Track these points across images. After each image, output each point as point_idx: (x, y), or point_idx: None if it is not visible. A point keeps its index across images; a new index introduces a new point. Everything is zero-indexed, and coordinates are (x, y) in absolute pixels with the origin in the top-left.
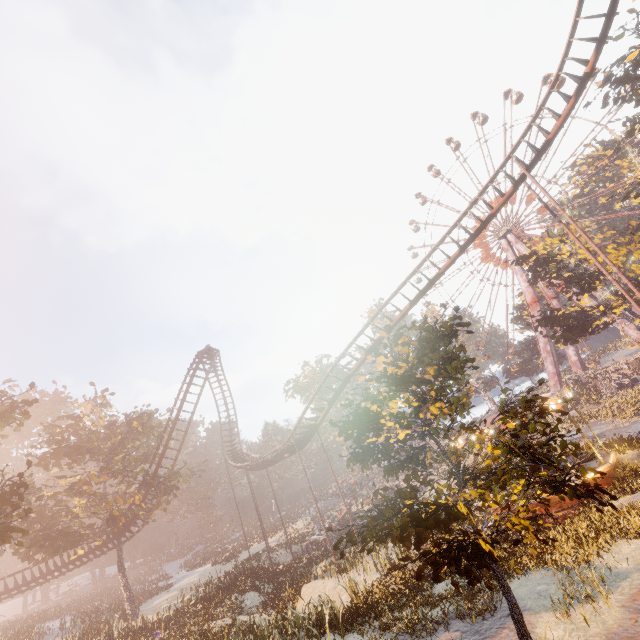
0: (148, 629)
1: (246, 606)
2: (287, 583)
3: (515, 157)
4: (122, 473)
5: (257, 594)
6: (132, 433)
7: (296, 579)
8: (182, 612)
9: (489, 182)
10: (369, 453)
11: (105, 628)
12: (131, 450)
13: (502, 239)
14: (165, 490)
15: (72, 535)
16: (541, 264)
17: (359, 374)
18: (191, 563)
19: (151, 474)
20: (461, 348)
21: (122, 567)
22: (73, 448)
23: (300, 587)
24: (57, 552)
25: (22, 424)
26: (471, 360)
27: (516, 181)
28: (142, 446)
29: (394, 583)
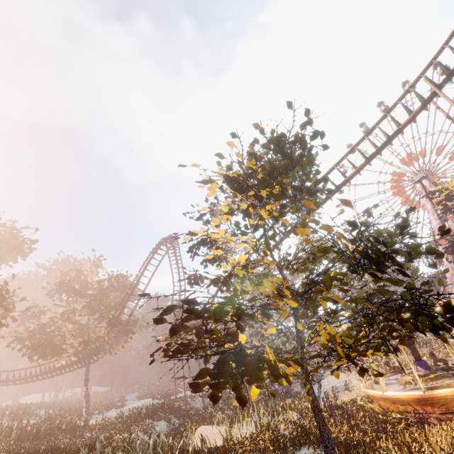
0: (87, 429)
1: (155, 431)
2: (190, 422)
3: (425, 76)
4: (97, 312)
5: (167, 424)
6: (111, 287)
7: (199, 421)
8: (113, 423)
9: (398, 100)
10: (216, 279)
11: (59, 419)
12: (110, 300)
13: (417, 183)
14: (124, 331)
15: (57, 347)
16: (451, 198)
17: (187, 165)
18: (143, 395)
19: (116, 317)
20: (310, 158)
21: (87, 380)
22: (71, 289)
23: (196, 427)
24: (45, 357)
25: (27, 255)
26: (319, 170)
27: (425, 99)
28: (116, 298)
29: (264, 440)
